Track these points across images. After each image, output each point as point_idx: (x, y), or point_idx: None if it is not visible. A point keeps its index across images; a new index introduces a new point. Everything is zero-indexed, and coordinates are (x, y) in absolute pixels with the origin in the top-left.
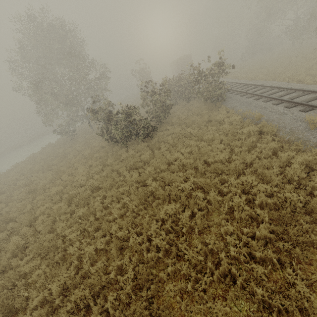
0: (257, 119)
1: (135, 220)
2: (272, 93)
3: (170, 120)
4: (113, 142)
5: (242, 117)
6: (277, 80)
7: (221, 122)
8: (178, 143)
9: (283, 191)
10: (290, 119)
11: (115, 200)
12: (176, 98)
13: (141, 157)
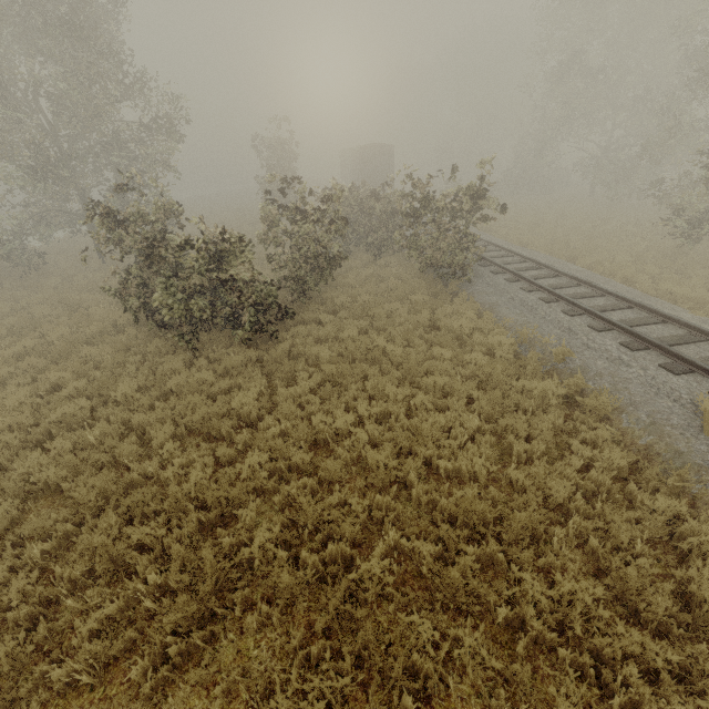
0: (557, 359)
1: (165, 705)
2: (579, 295)
3: (329, 296)
4: (151, 324)
5: (518, 340)
6: (579, 264)
7: (461, 336)
8: (348, 379)
9: (705, 680)
10: (641, 384)
11: (101, 575)
12: (350, 239)
13: (234, 399)
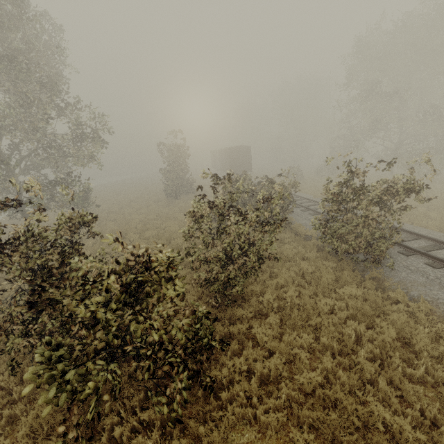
0: None
1: None
2: None
3: (249, 290)
4: None
5: None
6: None
7: None
8: None
9: None
10: None
11: None
12: None
13: None
